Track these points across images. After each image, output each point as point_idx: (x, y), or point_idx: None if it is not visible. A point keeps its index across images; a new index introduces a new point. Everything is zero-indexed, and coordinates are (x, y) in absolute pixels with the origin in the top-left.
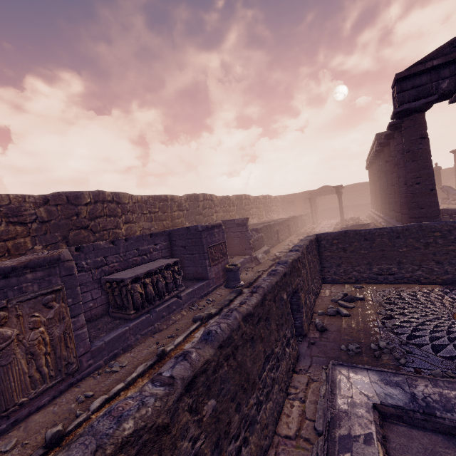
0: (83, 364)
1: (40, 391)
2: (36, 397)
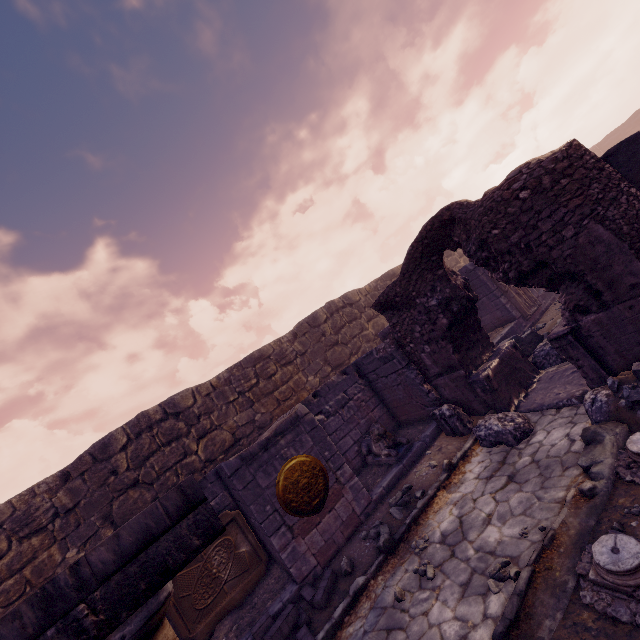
0: (541, 303)
1: (533, 311)
2: (533, 315)
